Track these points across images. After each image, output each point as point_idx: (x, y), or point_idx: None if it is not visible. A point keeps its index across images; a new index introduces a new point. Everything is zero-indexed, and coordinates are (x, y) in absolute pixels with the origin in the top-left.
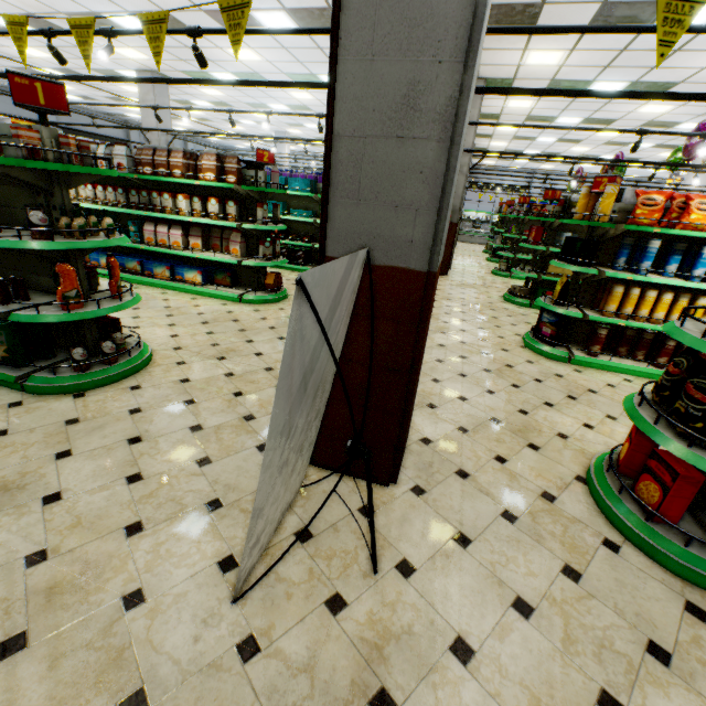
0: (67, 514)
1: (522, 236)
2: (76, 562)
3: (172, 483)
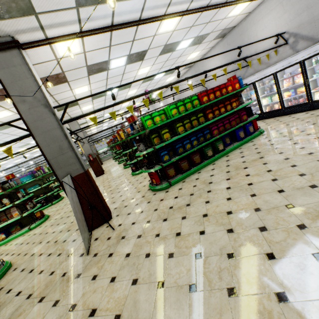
0: (28, 289)
1: None
2: (42, 286)
3: (54, 263)
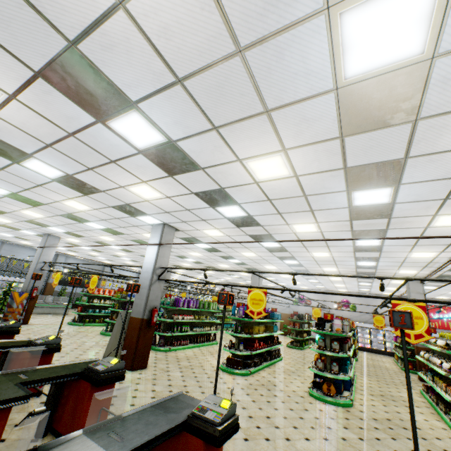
0: None
1: None
2: None
3: None
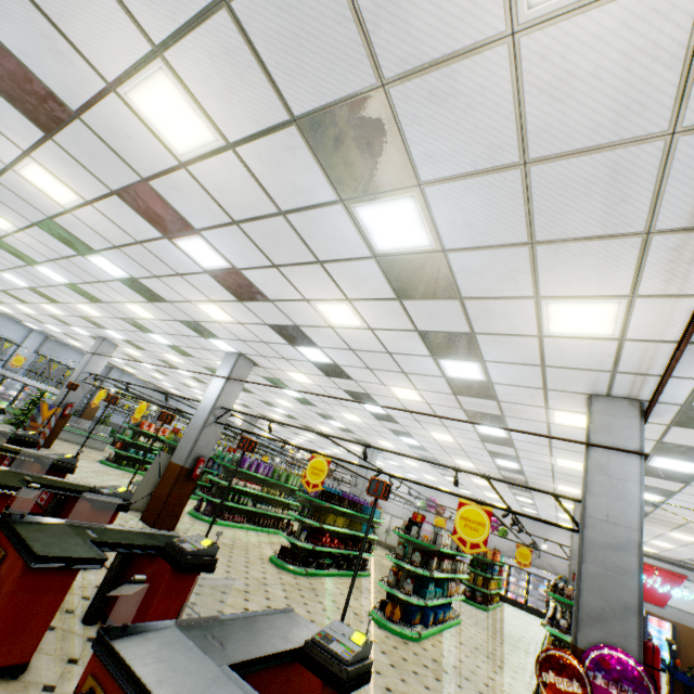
0: None
1: None
2: None
3: None
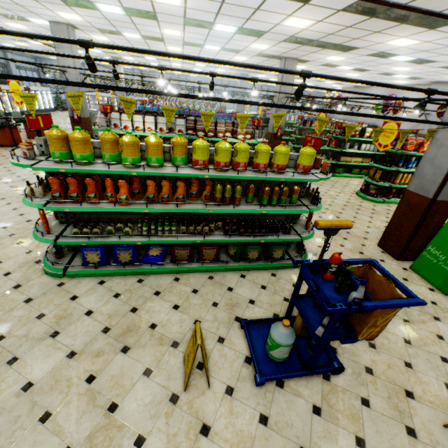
0: None
1: (303, 137)
2: None
3: None
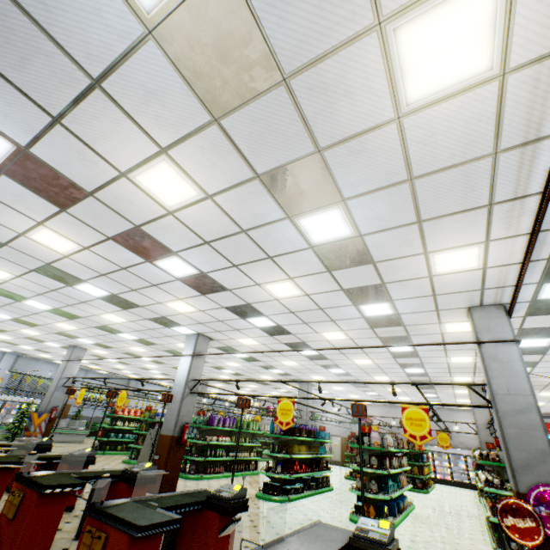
0: None
1: None
2: None
3: None
